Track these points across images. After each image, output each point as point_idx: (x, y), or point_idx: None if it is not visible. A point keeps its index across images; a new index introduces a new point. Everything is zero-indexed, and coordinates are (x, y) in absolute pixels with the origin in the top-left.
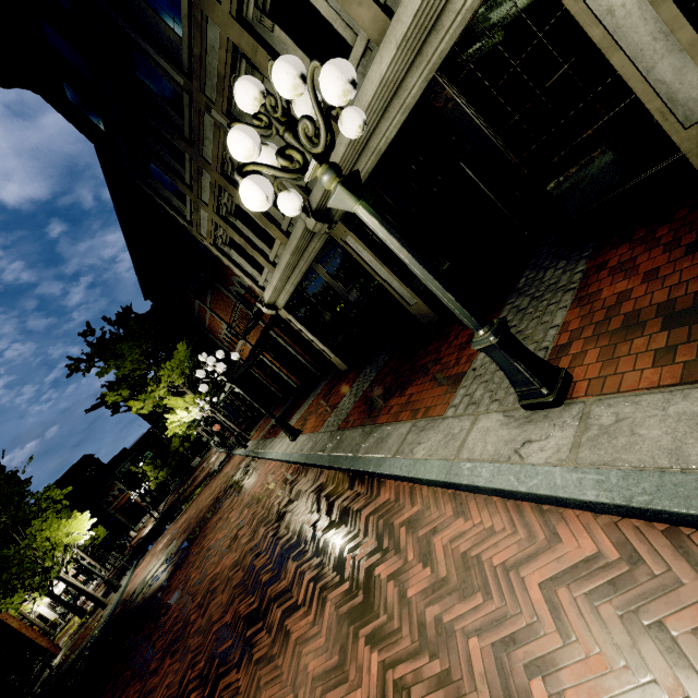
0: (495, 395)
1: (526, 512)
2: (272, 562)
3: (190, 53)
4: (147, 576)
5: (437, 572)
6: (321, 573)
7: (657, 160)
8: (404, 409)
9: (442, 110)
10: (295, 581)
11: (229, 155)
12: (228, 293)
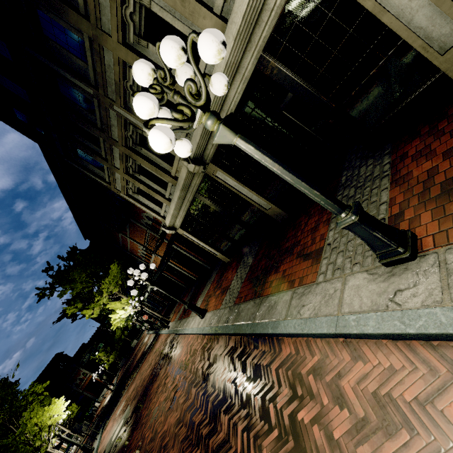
0: (354, 259)
1: (418, 349)
2: (207, 417)
3: (94, 73)
4: (112, 438)
5: (355, 412)
6: (250, 423)
7: (424, 81)
8: (282, 282)
9: (270, 76)
10: (230, 432)
11: (129, 133)
12: (140, 225)
